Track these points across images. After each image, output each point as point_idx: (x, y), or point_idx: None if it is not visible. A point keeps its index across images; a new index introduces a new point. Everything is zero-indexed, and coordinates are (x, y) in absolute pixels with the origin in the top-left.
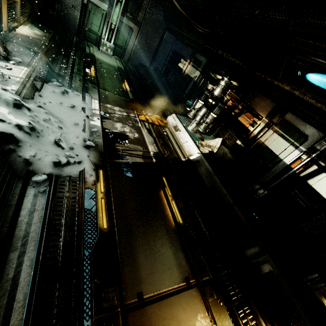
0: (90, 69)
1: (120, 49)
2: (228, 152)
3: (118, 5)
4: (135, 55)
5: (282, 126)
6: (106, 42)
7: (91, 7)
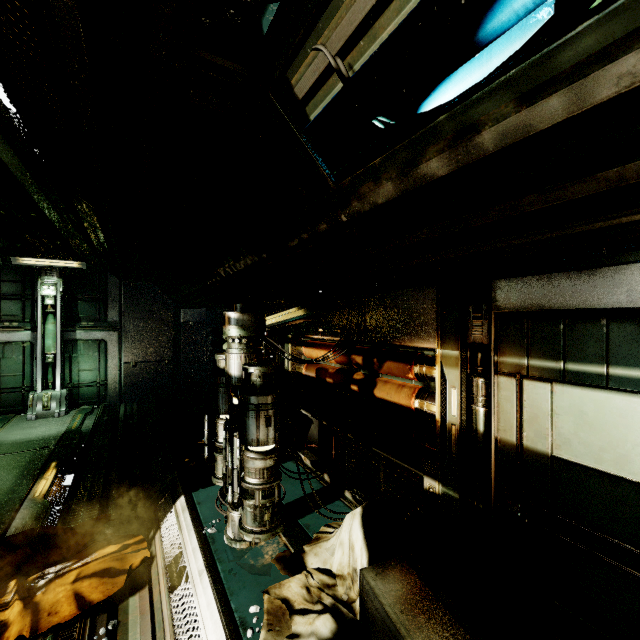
0: None
1: (92, 387)
2: (408, 598)
3: (50, 319)
4: (133, 380)
5: (525, 336)
6: (41, 394)
7: None
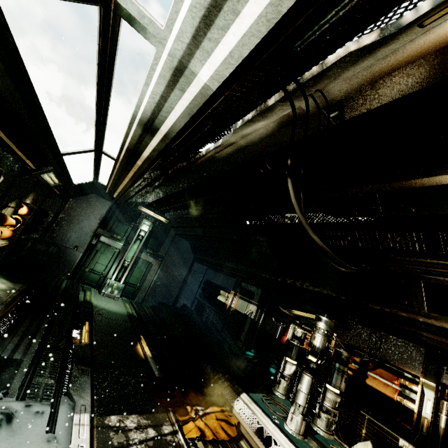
0: (81, 330)
1: (133, 288)
2: None
3: (137, 242)
4: (154, 293)
5: None
6: (113, 282)
7: (101, 246)
